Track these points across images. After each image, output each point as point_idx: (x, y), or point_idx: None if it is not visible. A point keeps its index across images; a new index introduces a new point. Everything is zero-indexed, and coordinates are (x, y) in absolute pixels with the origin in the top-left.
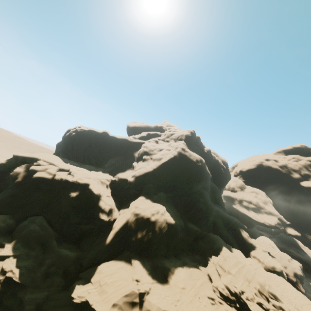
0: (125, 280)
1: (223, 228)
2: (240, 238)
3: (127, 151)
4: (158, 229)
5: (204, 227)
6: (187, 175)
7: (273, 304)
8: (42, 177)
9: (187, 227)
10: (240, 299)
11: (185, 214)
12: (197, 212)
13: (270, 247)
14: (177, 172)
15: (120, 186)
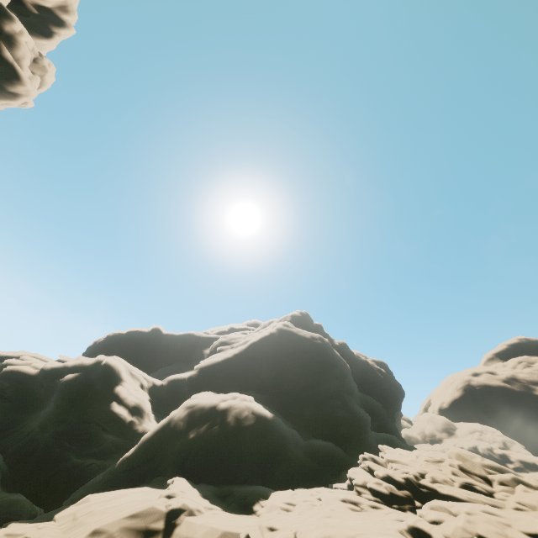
0: (141, 501)
1: None
2: None
3: (193, 352)
4: (233, 419)
5: (351, 448)
6: (297, 359)
7: (500, 480)
8: (19, 370)
9: (310, 443)
10: (420, 488)
11: (306, 430)
12: (331, 422)
13: None
14: (278, 356)
15: (170, 391)
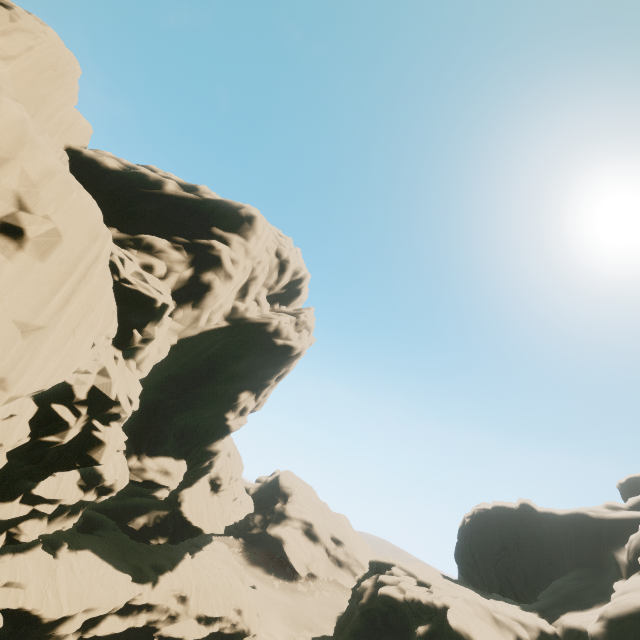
0: None
1: None
2: None
3: (599, 550)
4: None
5: None
6: None
7: None
8: (389, 594)
9: None
10: None
11: None
12: None
13: None
14: None
15: None
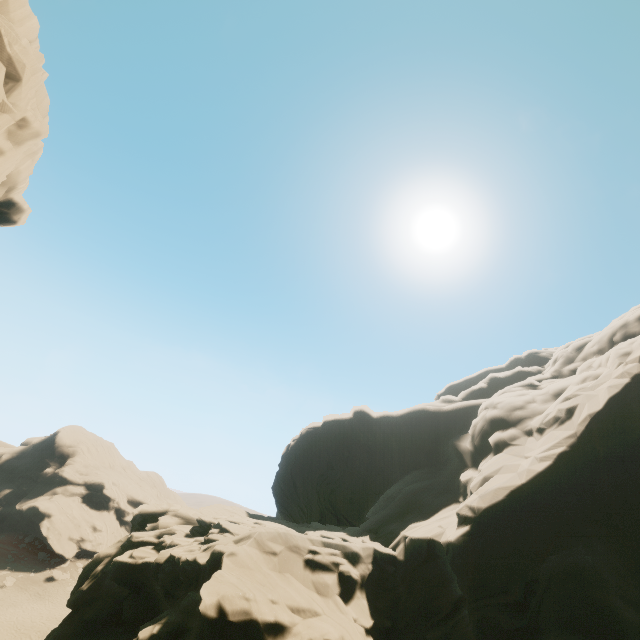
0: None
1: None
2: None
3: (435, 446)
4: None
5: None
6: None
7: None
8: (130, 565)
9: None
10: None
11: None
12: None
13: None
14: None
15: (416, 590)
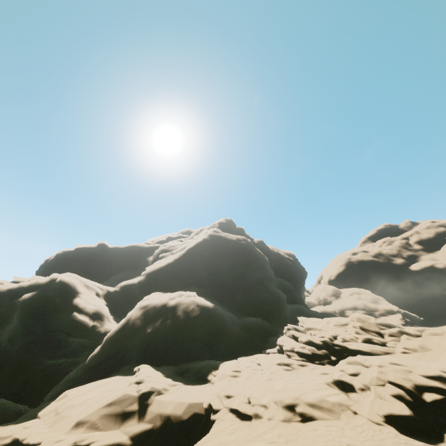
0: (114, 390)
1: None
2: None
3: (138, 261)
4: (182, 312)
5: (274, 320)
6: (228, 257)
7: (389, 333)
8: None
9: (244, 321)
10: (334, 347)
11: (239, 311)
12: (257, 302)
13: None
14: (212, 257)
15: (123, 295)
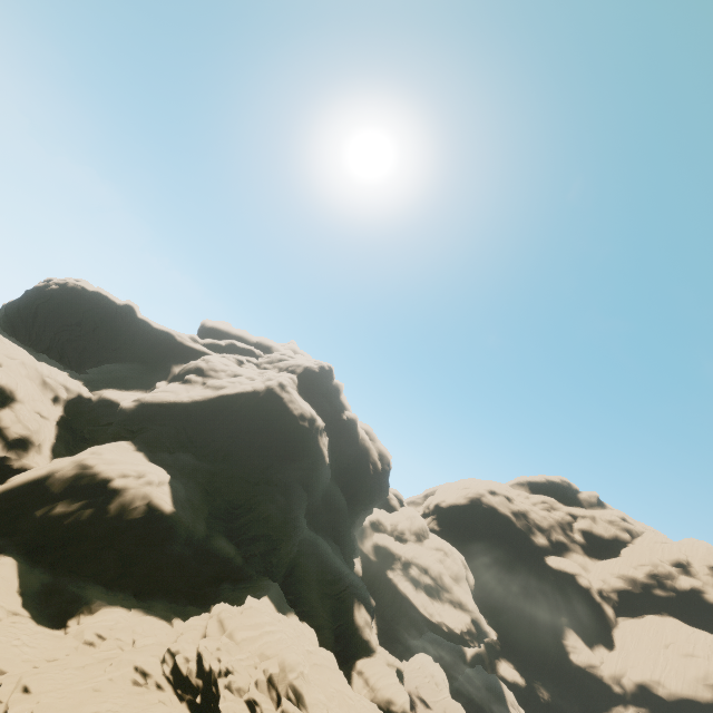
0: None
1: (312, 586)
2: (347, 624)
3: (163, 359)
4: (118, 507)
5: (256, 558)
6: (265, 437)
7: (284, 710)
8: None
9: (211, 542)
10: (213, 686)
11: (225, 519)
12: (255, 522)
13: (431, 683)
14: (246, 423)
15: (94, 413)
